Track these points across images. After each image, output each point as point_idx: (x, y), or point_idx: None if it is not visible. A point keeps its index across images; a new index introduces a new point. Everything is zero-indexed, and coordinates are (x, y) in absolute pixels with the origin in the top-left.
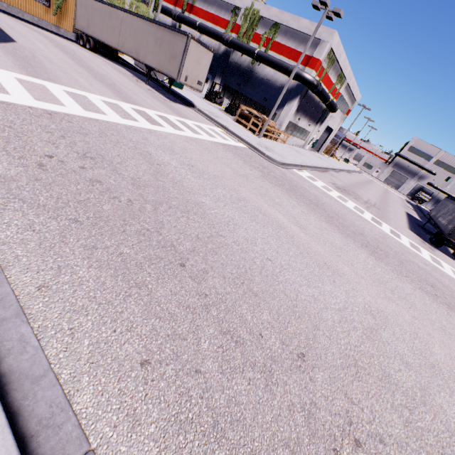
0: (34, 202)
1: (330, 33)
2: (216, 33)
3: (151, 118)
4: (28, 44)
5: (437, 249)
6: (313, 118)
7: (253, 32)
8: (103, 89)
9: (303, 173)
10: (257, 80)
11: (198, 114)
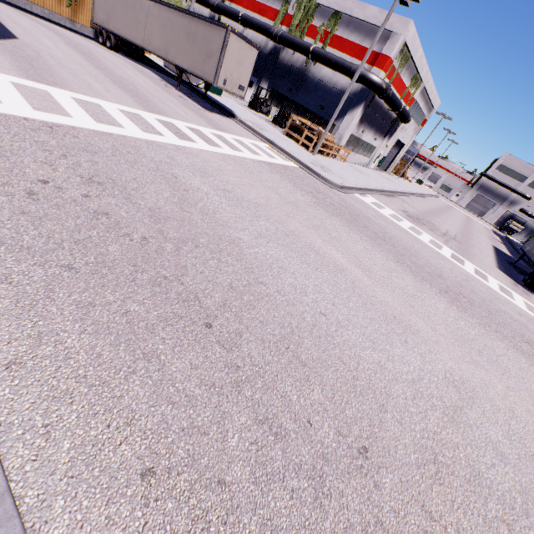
0: (16, 243)
1: (405, 23)
2: (263, 26)
3: (180, 131)
4: (32, 41)
5: (533, 293)
6: (380, 130)
7: (308, 24)
8: (122, 95)
9: (367, 198)
10: (311, 84)
11: (239, 126)
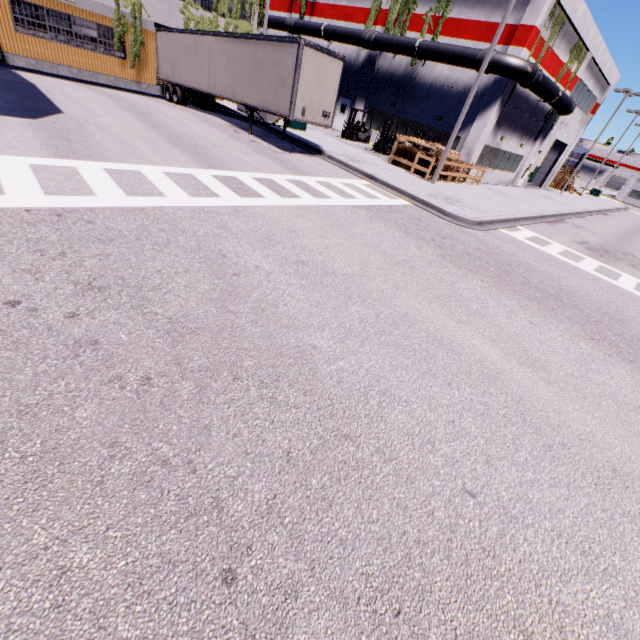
0: None
1: None
2: (351, 34)
3: (243, 186)
4: (80, 112)
5: None
6: (527, 132)
7: (409, 14)
8: (174, 154)
9: (520, 232)
10: (421, 90)
11: (328, 164)
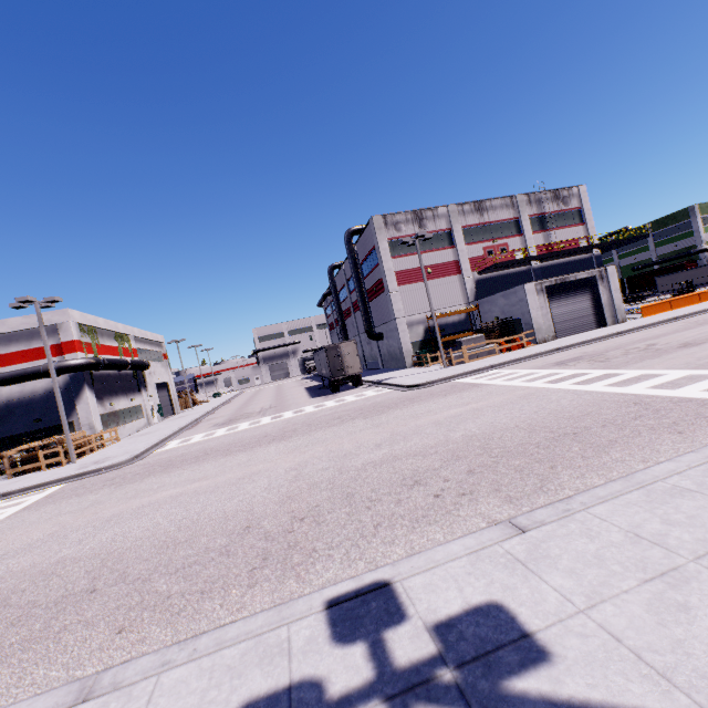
0: None
1: (63, 313)
2: None
3: None
4: None
5: (340, 392)
6: (129, 390)
7: None
8: None
9: (171, 444)
10: None
11: None
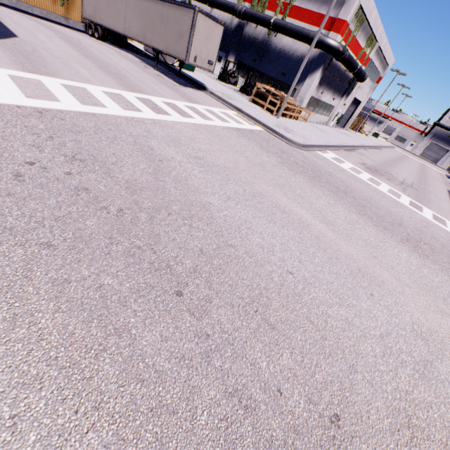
0: None
1: None
2: (228, 5)
3: (156, 106)
4: (30, 38)
5: None
6: (338, 90)
7: None
8: (106, 79)
9: (328, 154)
10: (273, 53)
11: (210, 97)
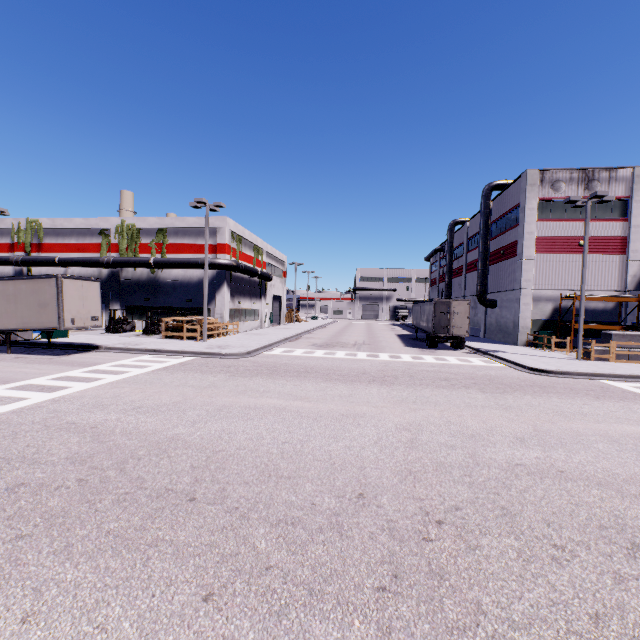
0: None
1: (223, 220)
2: (89, 260)
3: (44, 386)
4: None
5: (437, 349)
6: (253, 295)
7: (137, 244)
8: None
9: (276, 350)
10: (168, 286)
11: (110, 353)
